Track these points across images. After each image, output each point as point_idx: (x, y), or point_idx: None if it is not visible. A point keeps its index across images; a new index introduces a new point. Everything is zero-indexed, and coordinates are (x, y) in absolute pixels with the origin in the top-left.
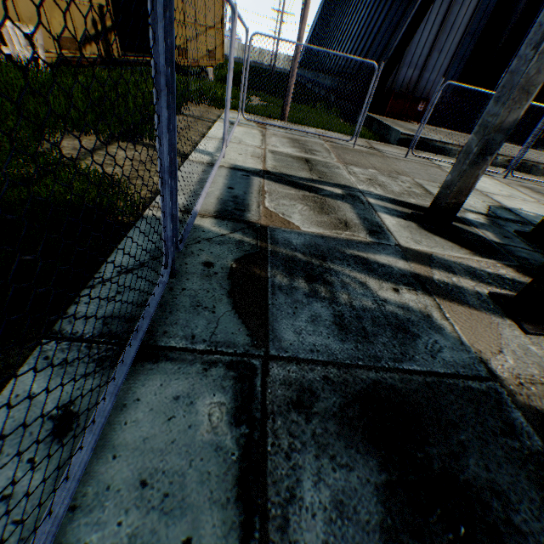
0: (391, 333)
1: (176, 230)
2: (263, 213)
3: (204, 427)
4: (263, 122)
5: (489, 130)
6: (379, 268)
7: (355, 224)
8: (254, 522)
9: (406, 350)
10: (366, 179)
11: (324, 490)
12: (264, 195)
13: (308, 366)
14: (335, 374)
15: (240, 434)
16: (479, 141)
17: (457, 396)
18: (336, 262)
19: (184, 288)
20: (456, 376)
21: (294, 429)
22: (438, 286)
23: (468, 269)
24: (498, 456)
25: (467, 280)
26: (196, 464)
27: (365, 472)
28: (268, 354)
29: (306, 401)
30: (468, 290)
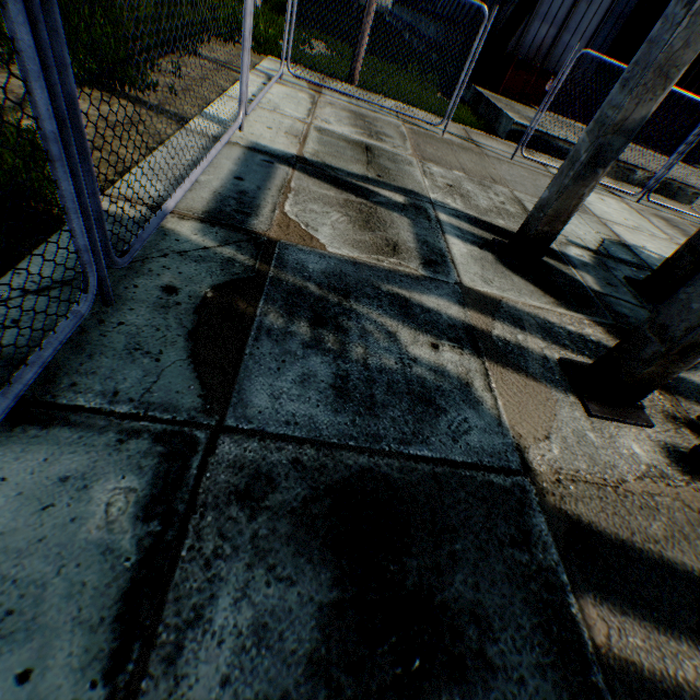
0: (408, 405)
1: (104, 236)
2: (276, 221)
3: (95, 522)
4: (318, 83)
5: (606, 129)
6: (422, 314)
7: (408, 249)
8: (132, 650)
9: (422, 429)
10: (446, 185)
11: (245, 611)
12: (288, 194)
13: (275, 444)
14: (311, 456)
15: (147, 533)
16: (591, 145)
17: (470, 493)
18: (362, 300)
19: (122, 322)
20: (477, 466)
21: (228, 529)
22: (495, 344)
23: (545, 324)
24: (497, 571)
25: (537, 339)
26: (69, 572)
27: (311, 588)
28: (222, 425)
29: (257, 492)
30: (534, 353)
